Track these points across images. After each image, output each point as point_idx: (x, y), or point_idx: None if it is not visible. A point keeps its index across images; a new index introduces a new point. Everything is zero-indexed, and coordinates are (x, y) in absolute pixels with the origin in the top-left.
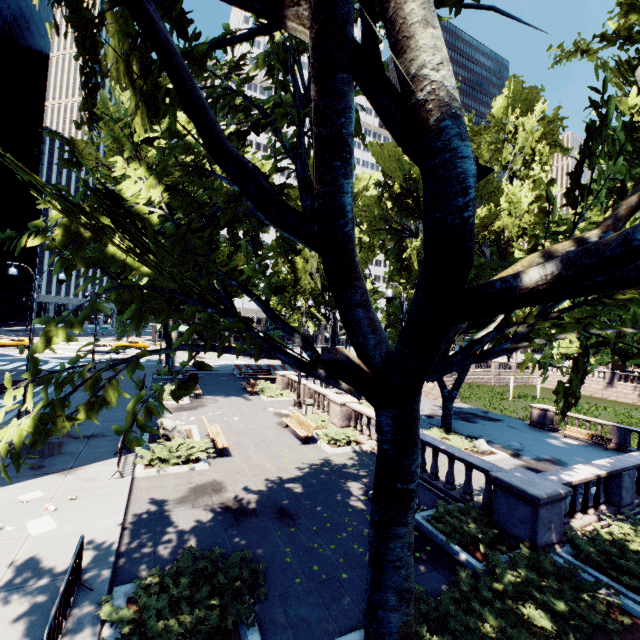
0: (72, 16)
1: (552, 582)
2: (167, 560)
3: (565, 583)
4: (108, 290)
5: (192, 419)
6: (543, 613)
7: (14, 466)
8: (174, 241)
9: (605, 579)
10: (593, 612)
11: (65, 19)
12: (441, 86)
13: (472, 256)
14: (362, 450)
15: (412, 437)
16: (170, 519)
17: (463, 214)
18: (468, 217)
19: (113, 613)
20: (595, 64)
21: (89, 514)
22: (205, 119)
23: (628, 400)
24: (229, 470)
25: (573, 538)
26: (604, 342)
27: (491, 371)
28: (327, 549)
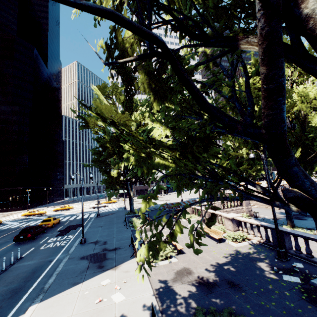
0: (119, 70)
1: None
2: (186, 315)
3: None
4: (159, 178)
5: None
6: None
7: (91, 267)
8: None
9: None
10: None
11: (116, 72)
12: None
13: None
14: (253, 243)
15: None
16: (174, 291)
17: None
18: None
19: None
20: None
21: (136, 290)
22: (199, 95)
23: None
24: (188, 261)
25: None
26: None
27: None
28: (271, 305)
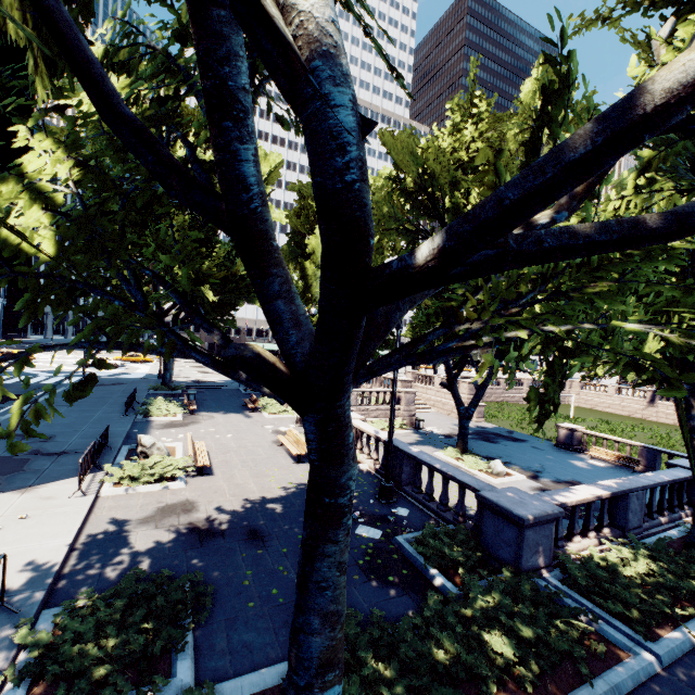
0: None
1: (525, 607)
2: (112, 582)
3: (543, 609)
4: None
5: (180, 436)
6: (507, 639)
7: None
8: (81, 224)
9: (589, 605)
10: (561, 639)
11: None
12: (310, 17)
13: (366, 230)
14: (359, 470)
15: (339, 446)
16: (127, 540)
17: (345, 177)
18: (352, 181)
19: (29, 637)
20: (622, 36)
21: (37, 534)
22: (89, 74)
23: (669, 421)
24: (206, 489)
25: (564, 562)
26: (555, 340)
27: (523, 389)
28: (293, 572)
